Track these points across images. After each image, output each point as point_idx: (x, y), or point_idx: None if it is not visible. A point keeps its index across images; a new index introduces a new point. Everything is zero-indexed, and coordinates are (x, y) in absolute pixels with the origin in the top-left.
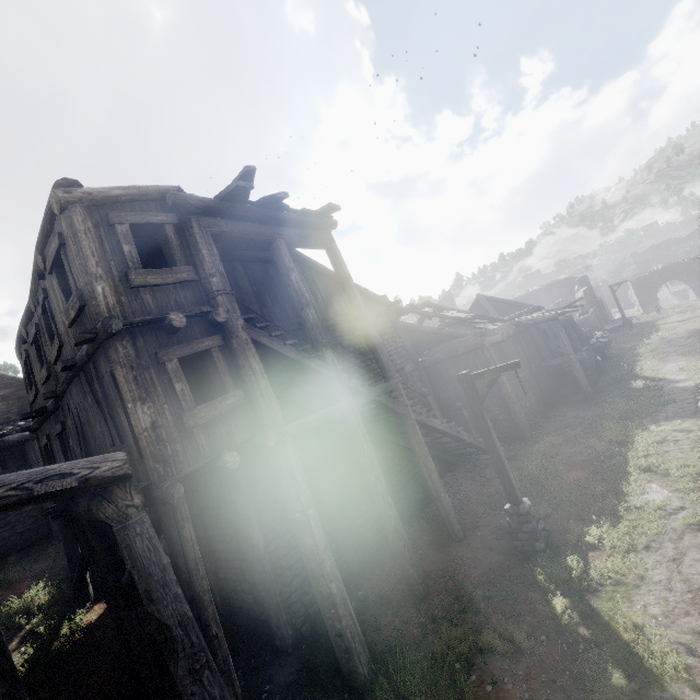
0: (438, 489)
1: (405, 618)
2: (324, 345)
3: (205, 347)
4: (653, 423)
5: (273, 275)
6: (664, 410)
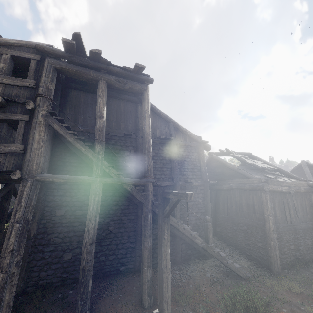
0: (143, 262)
1: None
2: (98, 141)
3: (15, 118)
4: None
5: (122, 106)
6: None
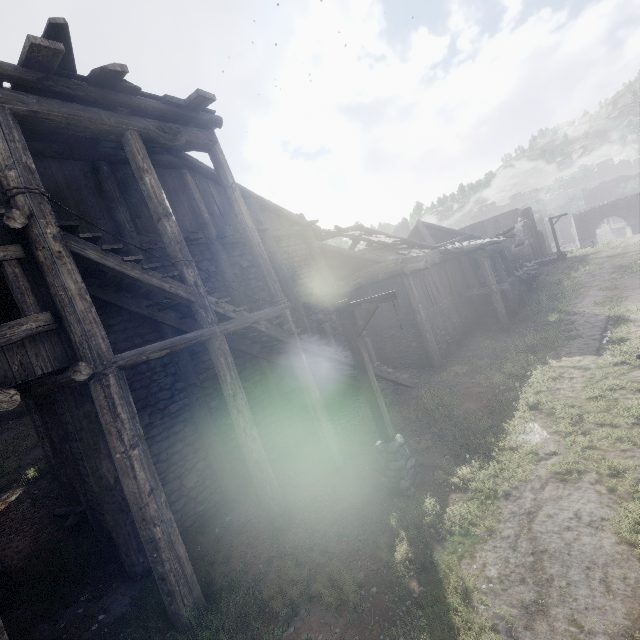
0: (320, 419)
1: (258, 550)
2: (184, 263)
3: None
4: (555, 358)
5: None
6: (569, 345)
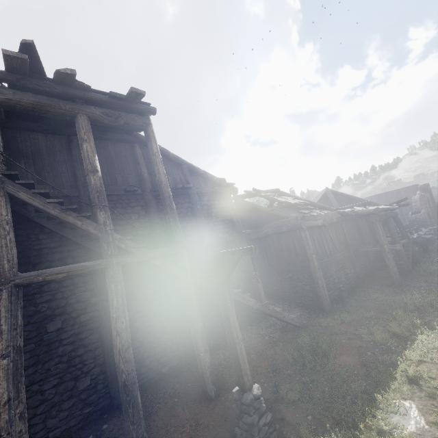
0: (198, 348)
1: None
2: (99, 207)
3: None
4: None
5: (111, 150)
6: None
